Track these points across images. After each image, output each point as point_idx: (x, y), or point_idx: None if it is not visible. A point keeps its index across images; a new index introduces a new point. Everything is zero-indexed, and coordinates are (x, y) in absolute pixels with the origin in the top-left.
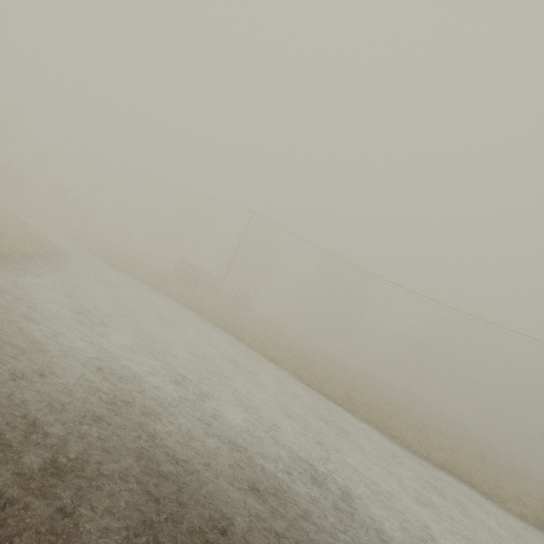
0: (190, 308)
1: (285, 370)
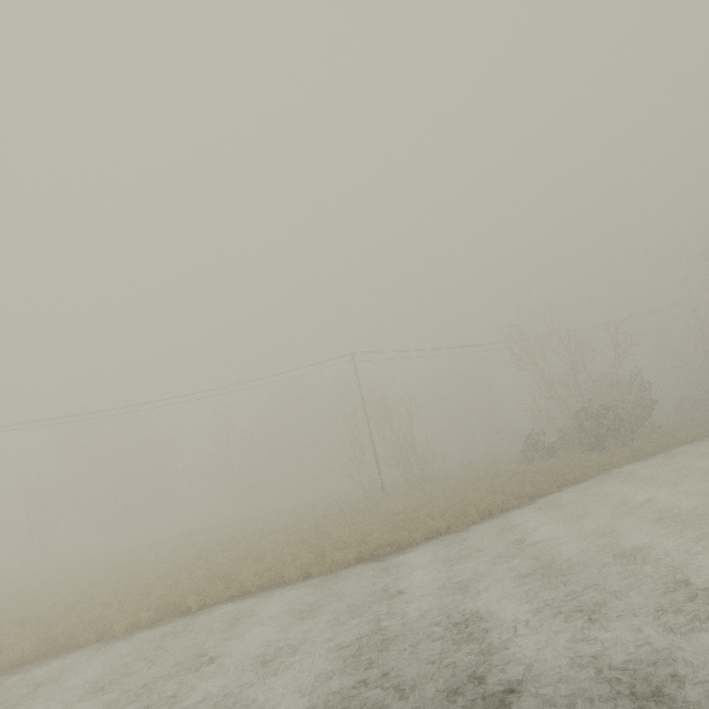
0: None
1: None
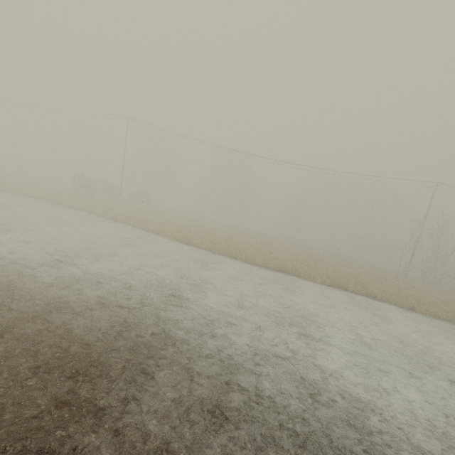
0: (82, 209)
1: (164, 236)
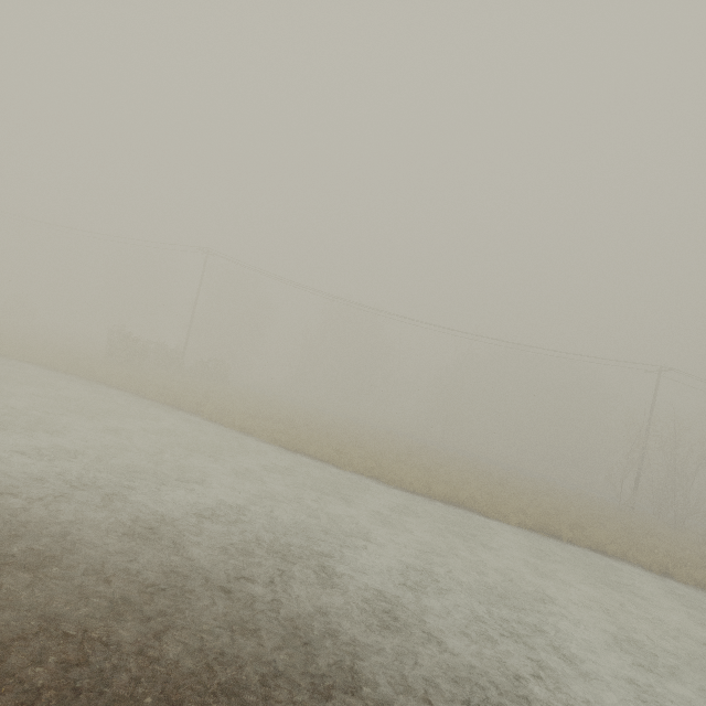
0: (125, 389)
1: (259, 438)
